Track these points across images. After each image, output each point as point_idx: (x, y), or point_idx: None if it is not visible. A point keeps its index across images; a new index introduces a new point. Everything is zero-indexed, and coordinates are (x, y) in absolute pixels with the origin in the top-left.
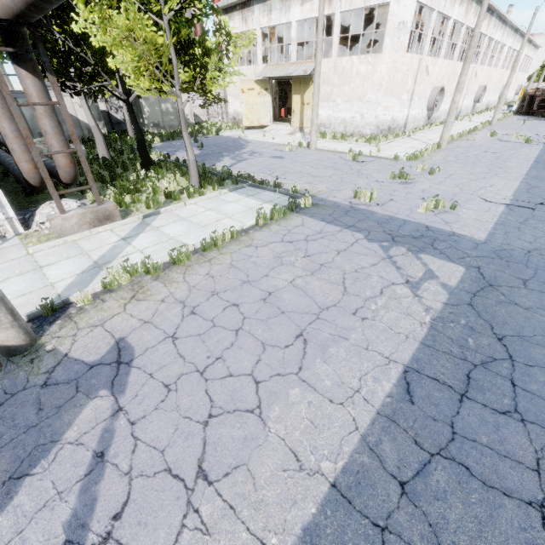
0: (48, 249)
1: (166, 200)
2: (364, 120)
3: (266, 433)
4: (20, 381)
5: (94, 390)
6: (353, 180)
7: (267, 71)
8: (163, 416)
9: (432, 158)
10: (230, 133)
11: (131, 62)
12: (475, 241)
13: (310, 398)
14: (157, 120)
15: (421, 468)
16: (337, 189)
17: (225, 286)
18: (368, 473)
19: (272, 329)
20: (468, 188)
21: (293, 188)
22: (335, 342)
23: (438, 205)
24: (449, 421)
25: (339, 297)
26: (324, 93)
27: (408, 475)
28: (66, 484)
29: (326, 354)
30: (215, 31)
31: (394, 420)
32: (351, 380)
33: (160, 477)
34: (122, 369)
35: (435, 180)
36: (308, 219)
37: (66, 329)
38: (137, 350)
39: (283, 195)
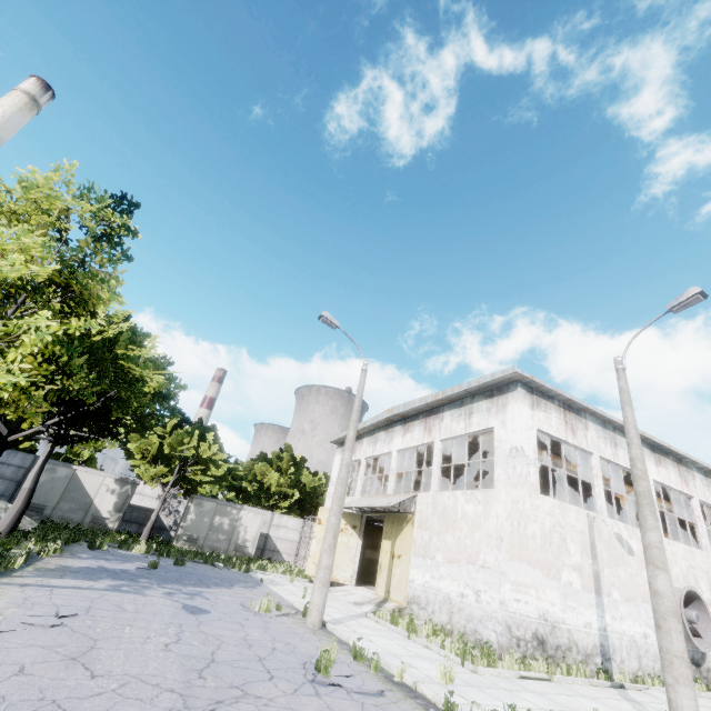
0: None
1: None
2: (480, 604)
3: None
4: None
5: None
6: None
7: (355, 501)
8: None
9: None
10: (274, 576)
11: None
12: None
13: None
14: (197, 533)
15: None
16: None
17: None
18: None
19: None
20: None
21: None
22: None
23: None
24: None
25: None
26: (420, 541)
27: None
28: None
29: None
30: None
31: None
32: None
33: None
34: None
35: None
36: None
37: None
38: None
39: None
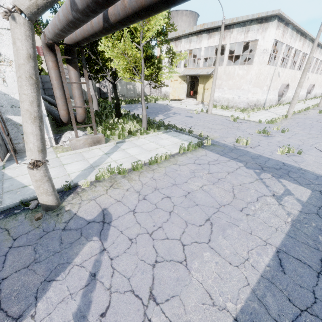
0: (67, 156)
1: (128, 135)
2: (239, 99)
3: (190, 277)
4: (51, 225)
5: (90, 236)
6: (235, 132)
7: (186, 71)
8: (129, 257)
9: (282, 123)
10: (162, 102)
11: (122, 65)
12: (316, 174)
13: (216, 259)
14: (124, 93)
15: (295, 318)
16: (225, 136)
17: (162, 185)
18: (258, 315)
19: (191, 214)
20: (308, 142)
21: (199, 134)
22: (230, 227)
23: (290, 151)
24: (311, 289)
25: (231, 199)
26: (217, 84)
27: (286, 321)
28: (75, 289)
29: (225, 233)
30: (167, 51)
31: (273, 282)
32: (242, 252)
33: (127, 294)
34: (105, 226)
35: (286, 136)
36: (209, 152)
37: (76, 200)
38: (113, 216)
39: (194, 137)
